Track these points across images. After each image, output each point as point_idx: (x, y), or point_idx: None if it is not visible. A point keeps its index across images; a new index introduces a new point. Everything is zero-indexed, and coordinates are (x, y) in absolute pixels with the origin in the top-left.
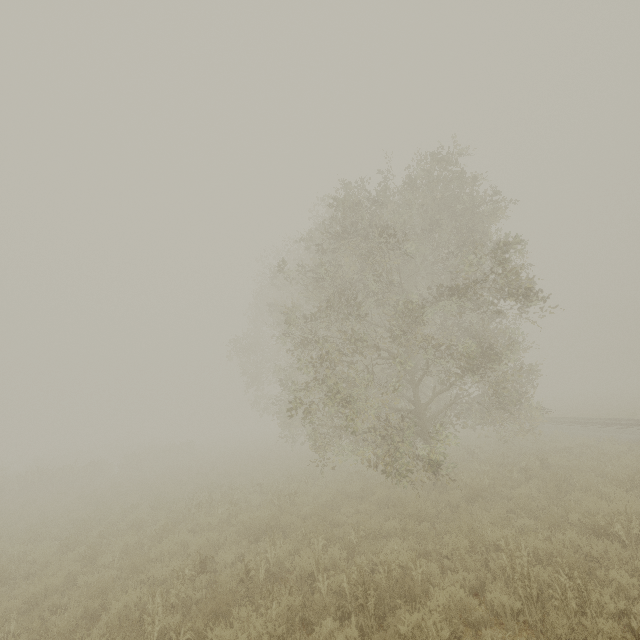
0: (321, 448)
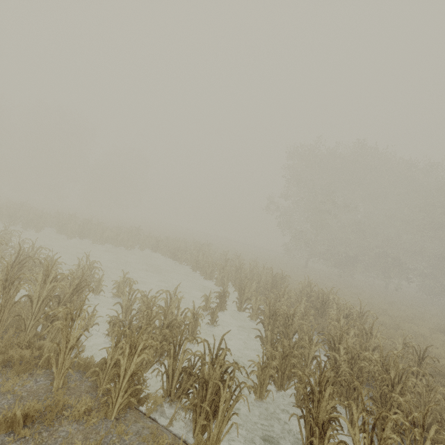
0: None
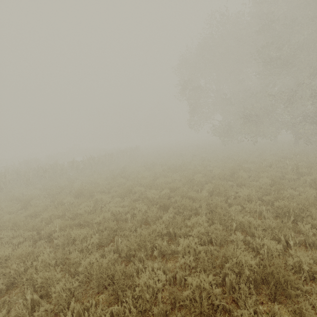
0: None
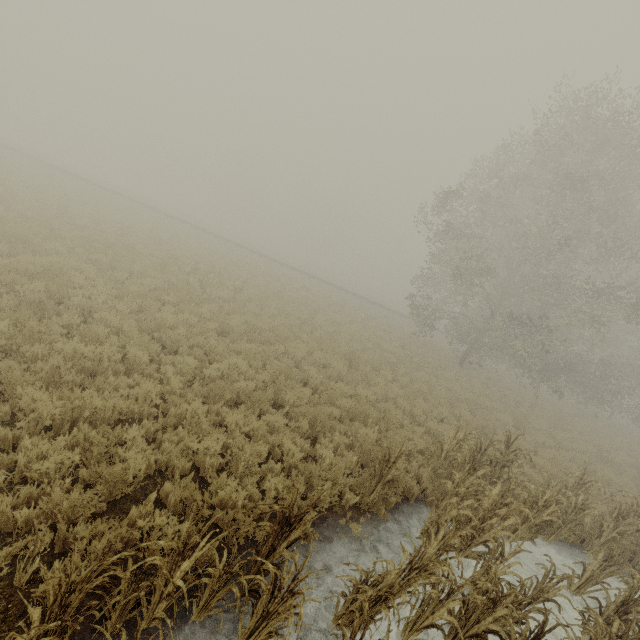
0: None
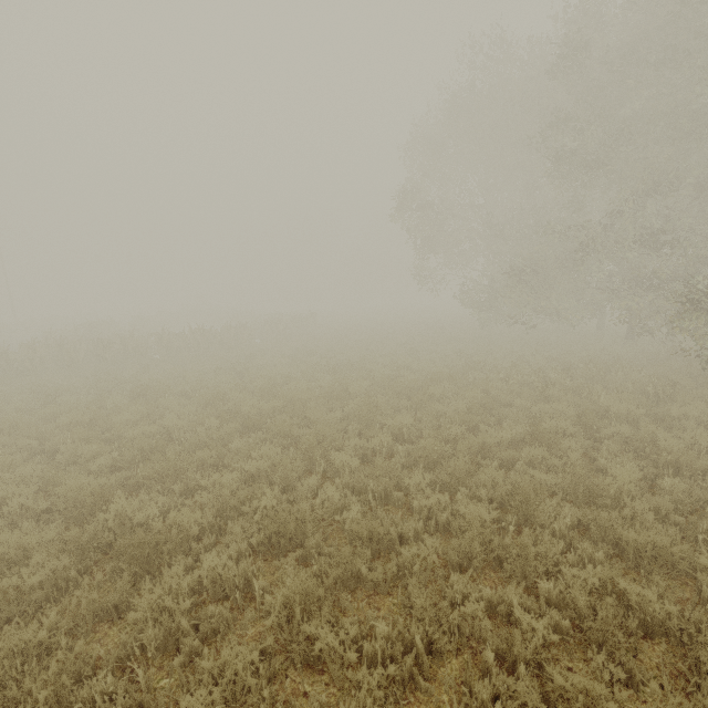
0: (700, 335)
